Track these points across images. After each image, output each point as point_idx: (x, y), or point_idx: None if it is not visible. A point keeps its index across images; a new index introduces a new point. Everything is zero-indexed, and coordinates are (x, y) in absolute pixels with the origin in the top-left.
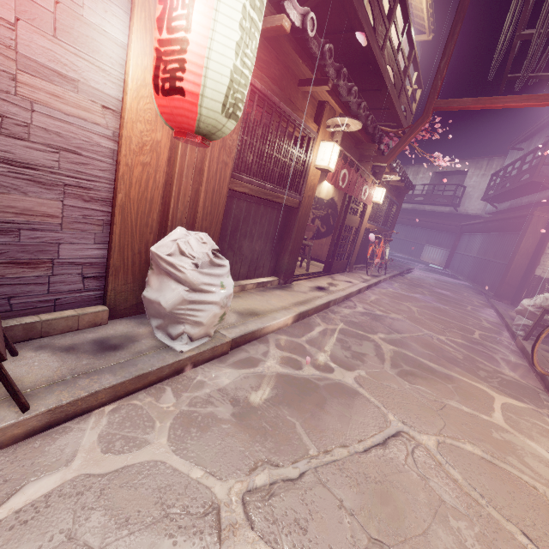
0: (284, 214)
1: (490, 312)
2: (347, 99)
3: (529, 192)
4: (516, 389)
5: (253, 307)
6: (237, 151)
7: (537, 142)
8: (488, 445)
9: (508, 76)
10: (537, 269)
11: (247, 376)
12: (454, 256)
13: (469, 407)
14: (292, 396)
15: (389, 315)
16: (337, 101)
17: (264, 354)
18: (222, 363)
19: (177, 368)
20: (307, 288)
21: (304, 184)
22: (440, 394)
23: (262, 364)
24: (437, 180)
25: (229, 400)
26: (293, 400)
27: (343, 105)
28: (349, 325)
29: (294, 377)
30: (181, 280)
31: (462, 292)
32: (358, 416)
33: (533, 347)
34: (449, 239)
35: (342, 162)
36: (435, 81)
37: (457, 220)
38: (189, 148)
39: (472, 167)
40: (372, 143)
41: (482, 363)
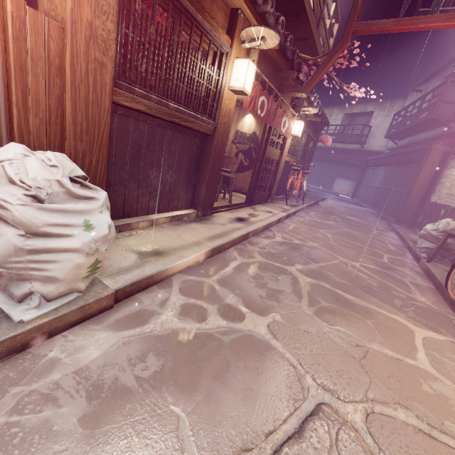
0: (198, 143)
1: (392, 235)
2: (263, 8)
3: (426, 129)
4: (431, 317)
5: (159, 244)
6: (120, 51)
7: (434, 84)
8: (421, 406)
9: (419, 11)
10: (433, 197)
11: (128, 340)
12: (360, 187)
13: (392, 348)
14: (185, 367)
15: (306, 243)
16: (252, 10)
17: (162, 304)
18: (99, 323)
19: (12, 346)
20: (227, 220)
21: (219, 109)
22: (361, 335)
23: (156, 318)
24: (347, 121)
25: (86, 389)
26: (185, 373)
27: (259, 18)
28: (267, 257)
29: (193, 334)
30: (8, 220)
31: (368, 218)
32: (269, 386)
33: (449, 275)
34: (356, 173)
35: (260, 87)
36: (355, 1)
37: (363, 155)
38: (29, 29)
39: (377, 109)
40: (291, 70)
41: (395, 289)
